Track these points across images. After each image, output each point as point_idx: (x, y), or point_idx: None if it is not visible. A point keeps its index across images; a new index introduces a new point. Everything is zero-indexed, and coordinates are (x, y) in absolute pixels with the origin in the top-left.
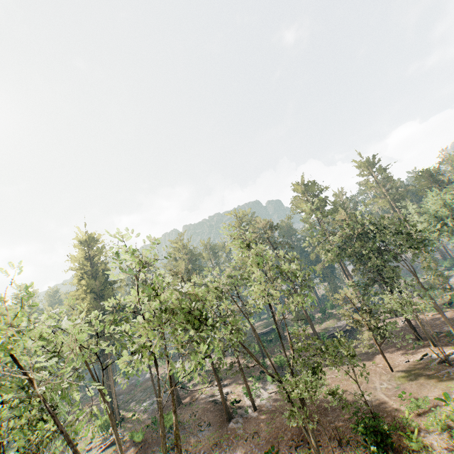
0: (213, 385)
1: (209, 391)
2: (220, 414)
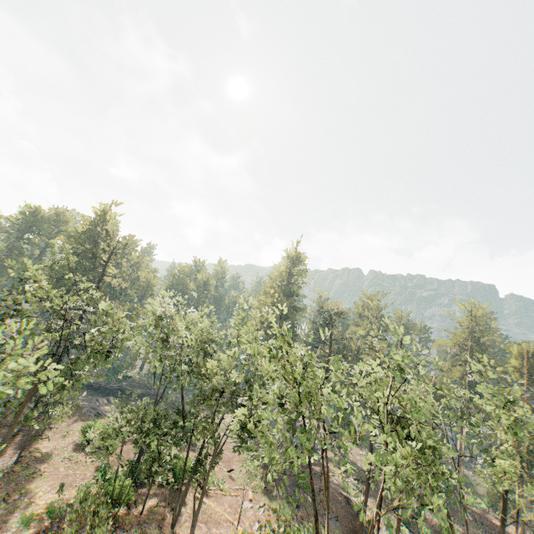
0: (348, 478)
1: (342, 481)
2: (351, 519)
